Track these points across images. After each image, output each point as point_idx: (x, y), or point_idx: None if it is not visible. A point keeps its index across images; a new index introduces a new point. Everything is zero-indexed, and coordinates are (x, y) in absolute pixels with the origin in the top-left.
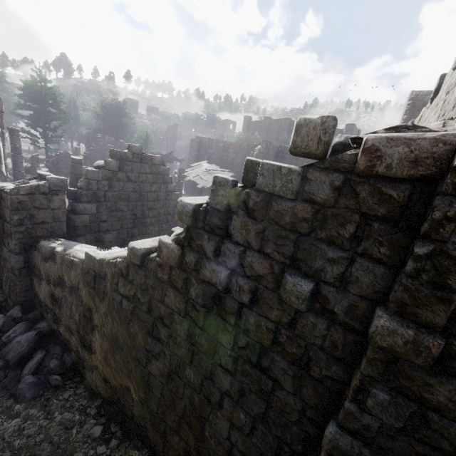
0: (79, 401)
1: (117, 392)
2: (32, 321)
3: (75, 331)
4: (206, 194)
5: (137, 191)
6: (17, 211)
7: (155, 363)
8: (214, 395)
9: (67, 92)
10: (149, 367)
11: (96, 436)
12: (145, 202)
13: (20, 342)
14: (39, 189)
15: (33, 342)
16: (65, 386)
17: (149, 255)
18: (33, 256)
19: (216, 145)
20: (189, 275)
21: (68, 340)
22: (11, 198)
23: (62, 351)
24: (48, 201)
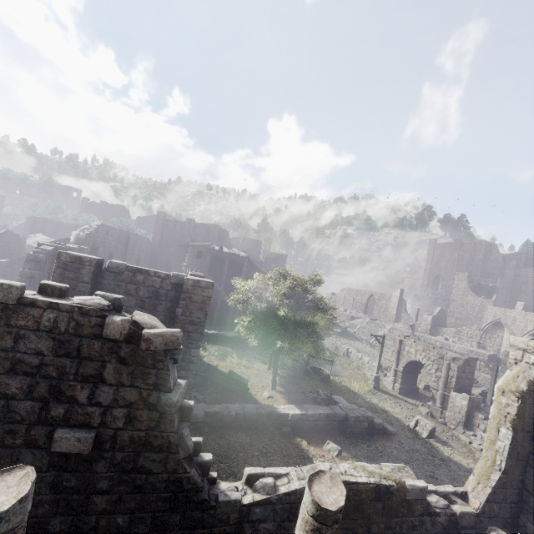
0: None
1: None
2: None
3: None
4: None
5: (7, 246)
6: None
7: None
8: None
9: None
10: None
11: None
12: (10, 251)
13: None
14: None
15: None
16: None
17: None
18: None
19: (50, 223)
20: None
21: None
22: None
23: None
24: None
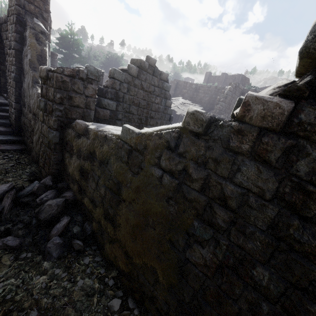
0: (97, 269)
1: (136, 268)
2: (59, 190)
3: (98, 204)
4: (182, 120)
5: (145, 99)
6: (60, 90)
7: (199, 251)
8: (311, 314)
9: (85, 48)
10: (189, 253)
11: (115, 309)
12: (149, 111)
13: (51, 205)
14: (79, 74)
15: (61, 207)
16: (85, 252)
17: (216, 122)
18: (67, 133)
19: (189, 87)
20: (303, 140)
21: (89, 211)
22: (56, 76)
23: (83, 220)
24: (84, 88)
